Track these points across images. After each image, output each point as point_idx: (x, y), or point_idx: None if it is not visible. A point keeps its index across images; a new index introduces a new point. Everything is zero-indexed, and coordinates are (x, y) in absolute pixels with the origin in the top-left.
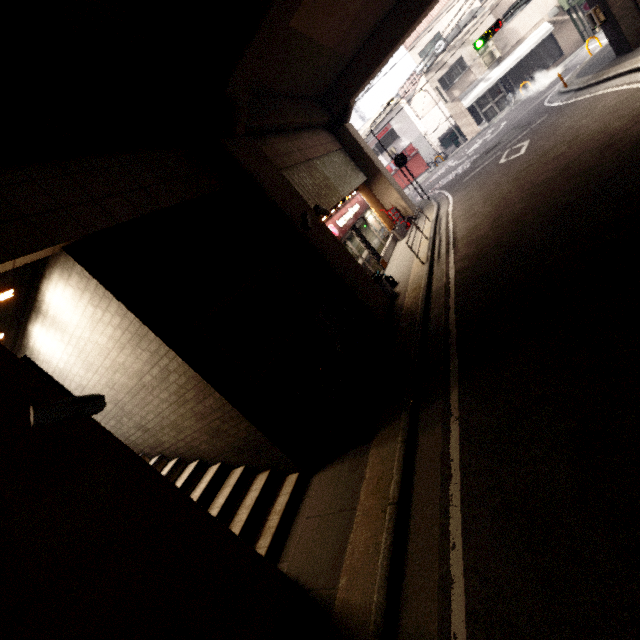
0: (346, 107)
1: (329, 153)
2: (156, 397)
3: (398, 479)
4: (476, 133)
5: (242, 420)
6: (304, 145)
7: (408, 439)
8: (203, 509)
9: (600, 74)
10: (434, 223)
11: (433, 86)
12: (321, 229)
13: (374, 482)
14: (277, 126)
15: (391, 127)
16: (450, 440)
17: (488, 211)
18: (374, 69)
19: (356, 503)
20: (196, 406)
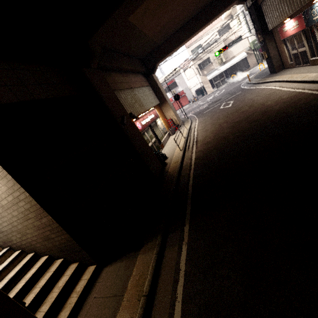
0: (154, 66)
1: (142, 87)
2: (9, 213)
3: (150, 279)
4: (211, 92)
5: (64, 233)
6: (130, 80)
7: (159, 252)
8: (17, 304)
9: (263, 79)
10: (188, 130)
11: (195, 67)
12: (131, 125)
13: (137, 278)
14: (117, 68)
15: (175, 80)
16: (181, 256)
17: (213, 130)
18: (169, 52)
19: (124, 291)
20: (35, 222)
